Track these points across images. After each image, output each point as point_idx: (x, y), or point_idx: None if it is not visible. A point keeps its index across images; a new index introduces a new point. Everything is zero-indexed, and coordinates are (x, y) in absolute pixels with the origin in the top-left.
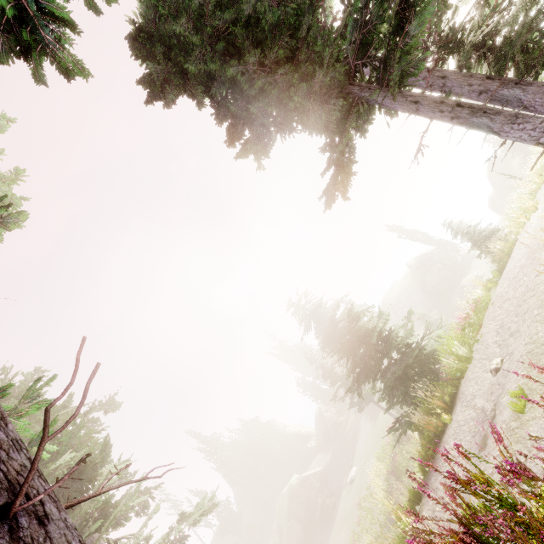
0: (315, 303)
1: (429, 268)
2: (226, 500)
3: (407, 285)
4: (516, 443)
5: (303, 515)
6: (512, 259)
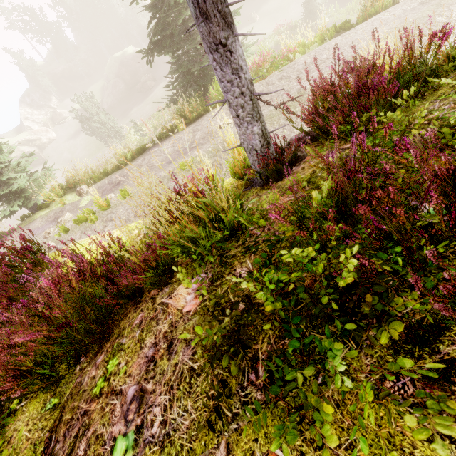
0: None
1: None
2: (60, 30)
3: None
4: (168, 179)
5: (129, 80)
6: (347, 36)
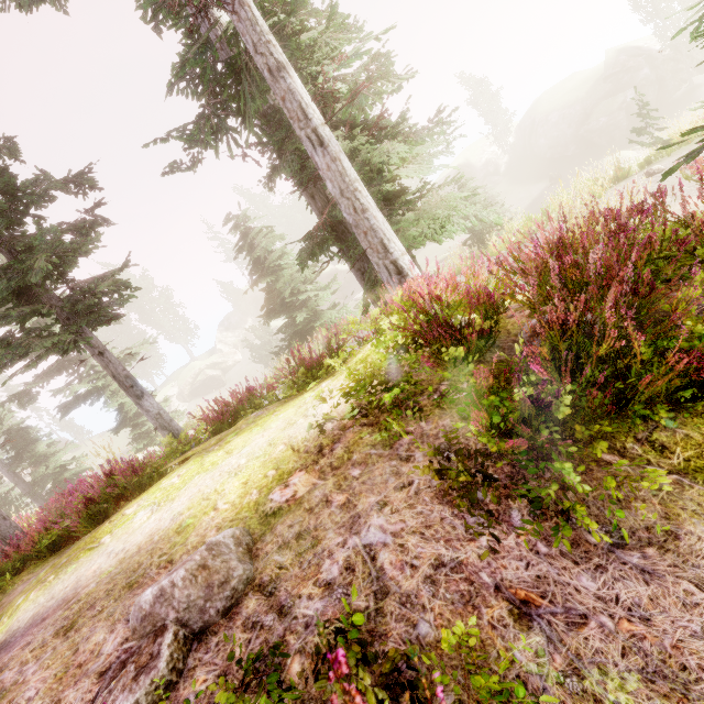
0: (252, 232)
1: (619, 89)
2: None
3: (573, 100)
4: None
5: None
6: None
